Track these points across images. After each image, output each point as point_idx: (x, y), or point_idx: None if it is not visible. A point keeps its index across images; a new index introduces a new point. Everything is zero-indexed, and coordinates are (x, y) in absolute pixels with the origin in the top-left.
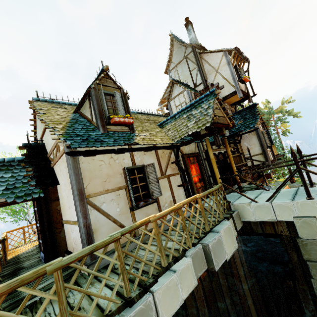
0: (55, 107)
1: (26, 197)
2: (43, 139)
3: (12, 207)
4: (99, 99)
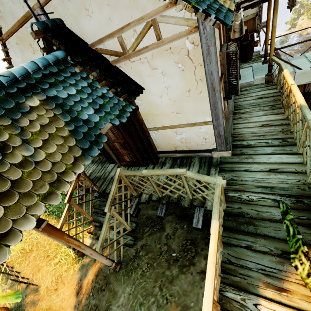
0: None
1: (125, 114)
2: (48, 10)
3: None
4: None
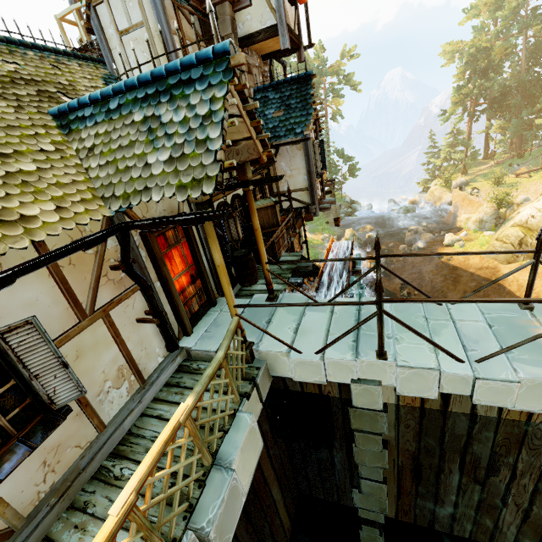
0: None
1: None
2: None
3: None
4: None
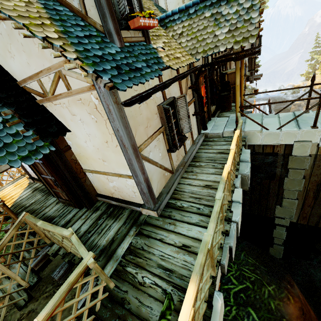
0: None
1: (35, 156)
2: None
3: None
4: None
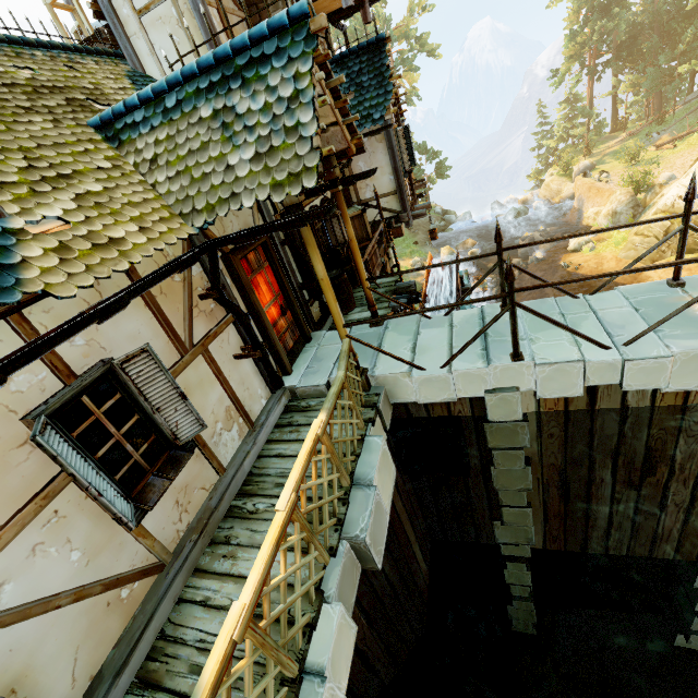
0: None
1: None
2: None
3: None
4: None
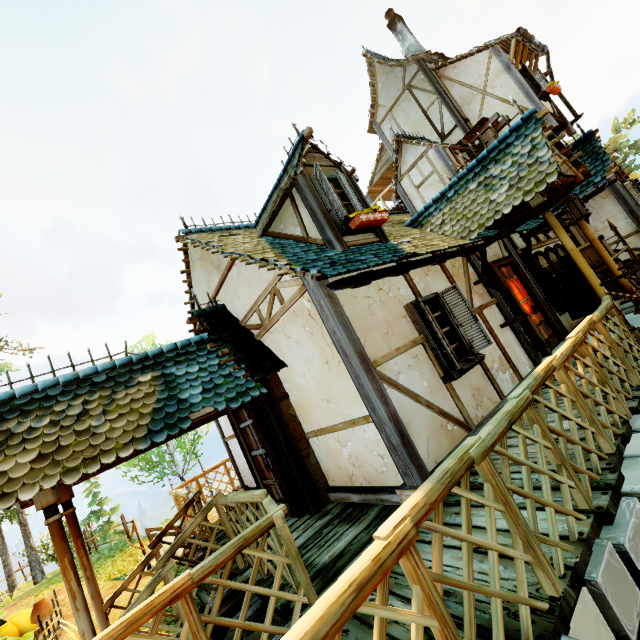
0: (223, 236)
1: (243, 398)
2: (218, 299)
3: (149, 454)
4: (316, 192)
